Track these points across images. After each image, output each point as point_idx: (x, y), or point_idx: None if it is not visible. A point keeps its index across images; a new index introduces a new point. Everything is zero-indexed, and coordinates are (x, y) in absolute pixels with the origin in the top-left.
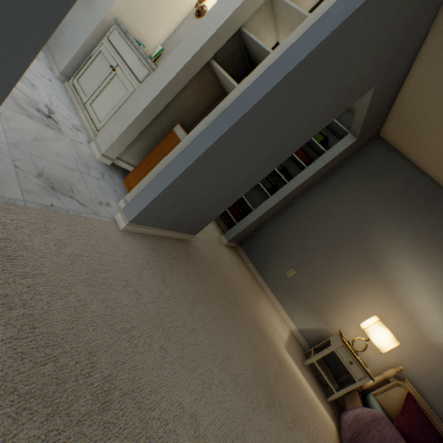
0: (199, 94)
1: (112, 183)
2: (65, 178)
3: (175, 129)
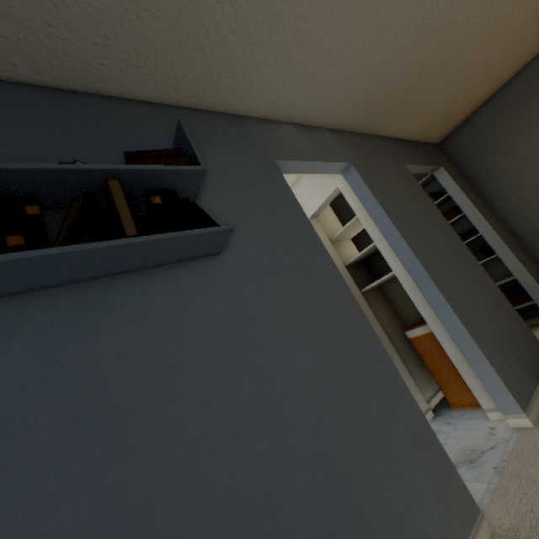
0: (378, 308)
1: (459, 418)
2: (455, 450)
3: (410, 336)
